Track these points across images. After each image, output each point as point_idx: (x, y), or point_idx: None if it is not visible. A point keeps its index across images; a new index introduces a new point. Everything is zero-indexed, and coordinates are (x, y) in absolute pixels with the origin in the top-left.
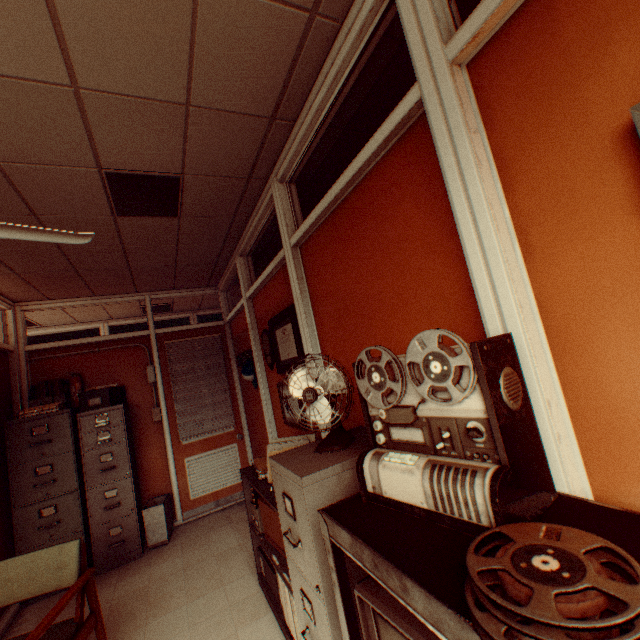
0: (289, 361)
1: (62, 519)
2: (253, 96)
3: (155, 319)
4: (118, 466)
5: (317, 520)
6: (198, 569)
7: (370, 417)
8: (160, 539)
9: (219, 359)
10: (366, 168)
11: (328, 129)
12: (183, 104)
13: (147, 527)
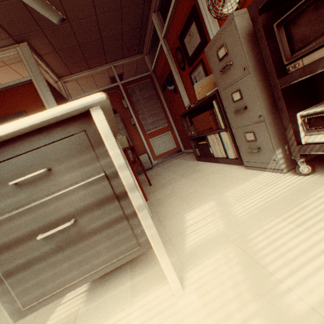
0: (195, 51)
1: None
2: None
3: None
4: None
5: (242, 34)
6: (168, 167)
7: None
8: (149, 167)
9: (153, 92)
10: None
11: None
12: None
13: (142, 163)
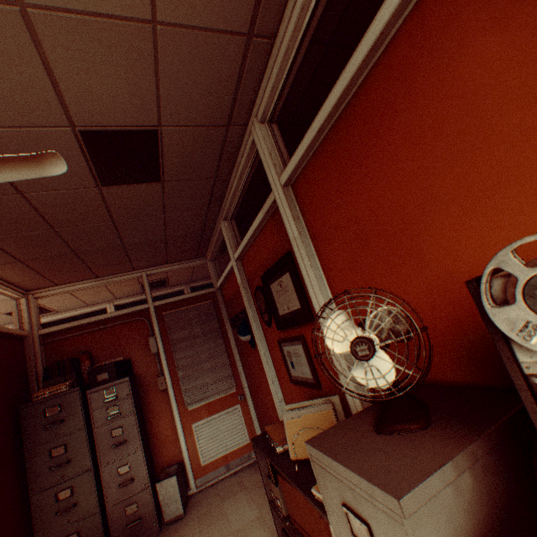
0: (290, 314)
1: (78, 501)
2: (227, 0)
3: (154, 295)
4: (128, 440)
5: None
6: None
7: (527, 378)
8: (175, 513)
9: (214, 324)
10: (387, 33)
11: (310, 46)
12: (148, 22)
13: (162, 501)
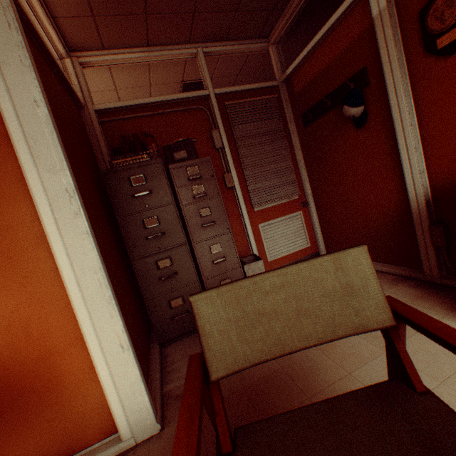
0: None
1: (177, 271)
2: None
3: None
4: (216, 222)
5: None
6: None
7: None
8: None
9: (277, 124)
10: None
11: None
12: None
13: None
